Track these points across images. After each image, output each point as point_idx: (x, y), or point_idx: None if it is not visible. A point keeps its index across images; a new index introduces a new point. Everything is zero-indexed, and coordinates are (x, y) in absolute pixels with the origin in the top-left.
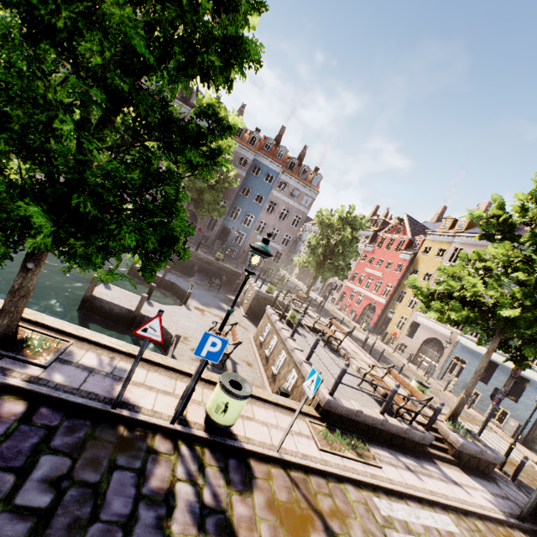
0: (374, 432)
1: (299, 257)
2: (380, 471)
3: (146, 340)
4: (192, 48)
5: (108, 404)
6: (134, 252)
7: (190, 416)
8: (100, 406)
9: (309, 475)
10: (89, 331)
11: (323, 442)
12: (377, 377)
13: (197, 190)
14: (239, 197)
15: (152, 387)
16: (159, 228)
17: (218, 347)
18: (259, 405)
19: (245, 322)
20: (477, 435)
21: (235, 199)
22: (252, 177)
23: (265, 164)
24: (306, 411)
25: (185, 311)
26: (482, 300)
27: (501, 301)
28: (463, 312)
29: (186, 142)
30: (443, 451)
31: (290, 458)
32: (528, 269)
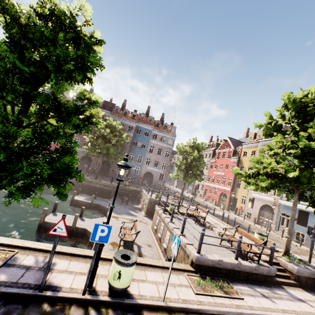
0: (235, 274)
1: (172, 173)
2: (242, 302)
3: (57, 237)
4: (58, 64)
5: (37, 289)
6: (48, 183)
7: (98, 287)
8: (30, 292)
9: (189, 314)
10: (30, 242)
11: (198, 288)
12: (230, 236)
13: (106, 148)
14: (132, 148)
15: (72, 271)
16: (54, 163)
17: (106, 232)
18: (150, 270)
19: (145, 219)
20: (307, 261)
21: (130, 149)
22: (137, 135)
23: (143, 127)
24: (184, 268)
25: (106, 220)
26: (277, 172)
27: (286, 169)
28: (268, 181)
29: (71, 115)
30: (287, 278)
31: (173, 304)
32: (294, 146)
